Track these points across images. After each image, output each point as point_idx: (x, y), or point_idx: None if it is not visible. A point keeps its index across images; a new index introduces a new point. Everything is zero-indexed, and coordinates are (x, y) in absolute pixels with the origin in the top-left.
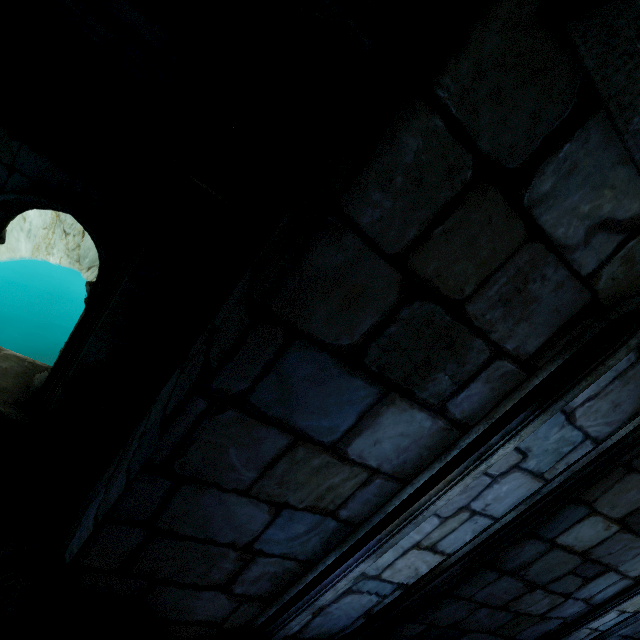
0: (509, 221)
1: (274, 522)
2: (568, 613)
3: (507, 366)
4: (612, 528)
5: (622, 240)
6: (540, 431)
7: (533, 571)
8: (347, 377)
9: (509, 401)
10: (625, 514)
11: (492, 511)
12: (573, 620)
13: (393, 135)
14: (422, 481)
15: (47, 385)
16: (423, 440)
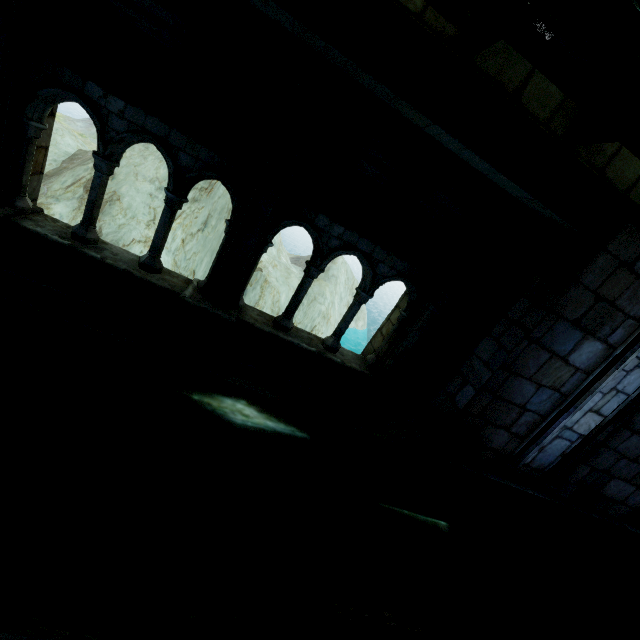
0: (630, 275)
1: (535, 393)
2: None
3: (631, 321)
4: None
5: None
6: None
7: None
8: (573, 330)
9: (633, 335)
10: None
11: (626, 390)
12: None
13: (595, 261)
14: (596, 373)
15: (380, 361)
16: (597, 354)
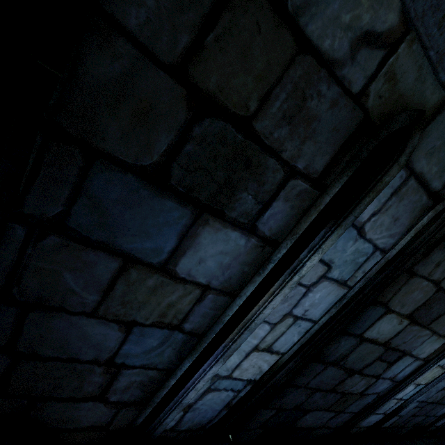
0: (277, 29)
1: (128, 339)
2: (380, 389)
3: (301, 185)
4: (404, 322)
5: (384, 57)
6: (338, 245)
7: (350, 361)
8: (158, 199)
9: (308, 217)
10: (412, 311)
11: (311, 315)
12: (384, 394)
13: None
14: (248, 293)
15: None
16: (242, 257)
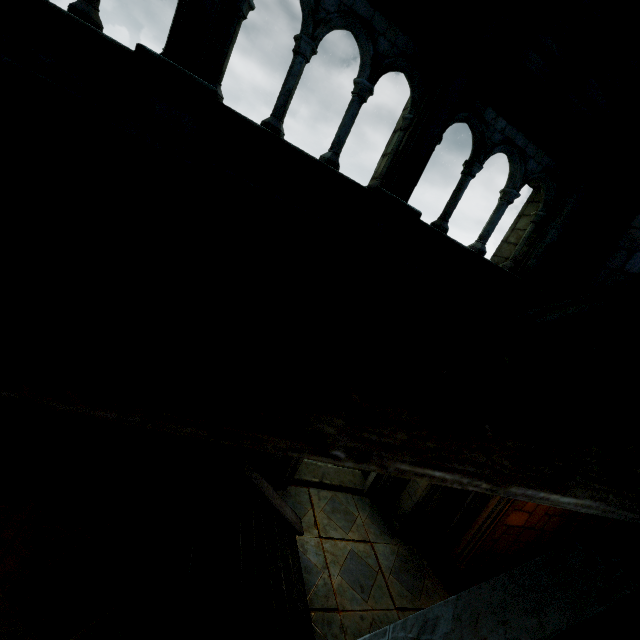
0: None
1: None
2: None
3: None
4: None
5: None
6: None
7: None
8: None
9: None
10: None
11: None
12: None
13: None
14: None
15: (520, 263)
16: None
